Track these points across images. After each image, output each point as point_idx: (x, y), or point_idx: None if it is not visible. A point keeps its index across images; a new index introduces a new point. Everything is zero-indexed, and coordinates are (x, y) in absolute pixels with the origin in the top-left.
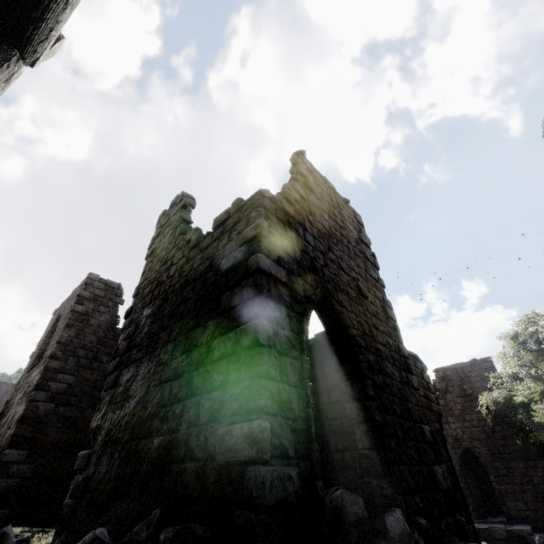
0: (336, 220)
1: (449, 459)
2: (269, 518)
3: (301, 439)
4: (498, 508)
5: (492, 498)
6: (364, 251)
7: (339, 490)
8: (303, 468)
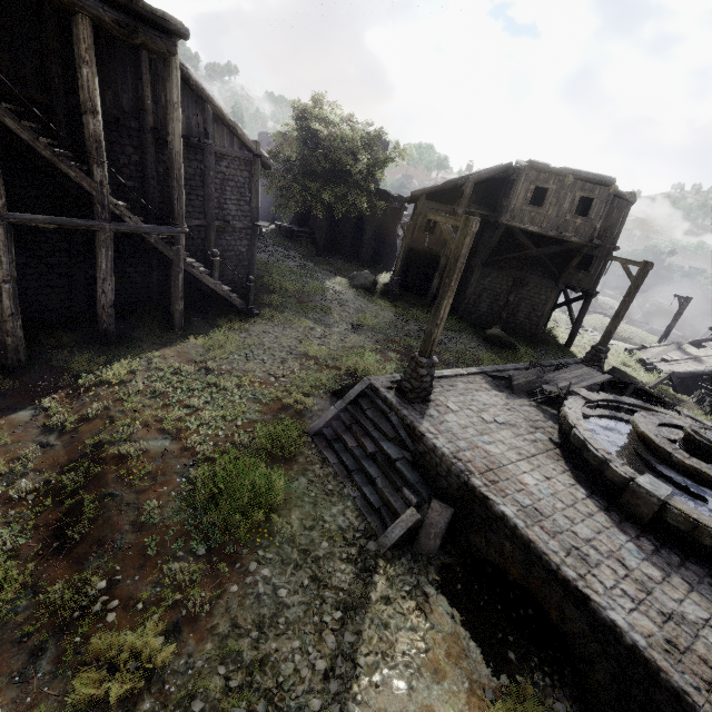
0: None
1: None
2: None
3: None
4: None
5: None
6: None
7: None
8: None
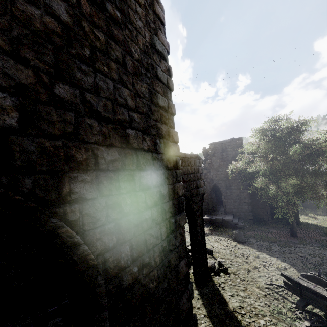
0: (103, 4)
1: (202, 223)
2: None
3: None
4: (222, 203)
5: (220, 199)
6: (155, 65)
7: None
8: None
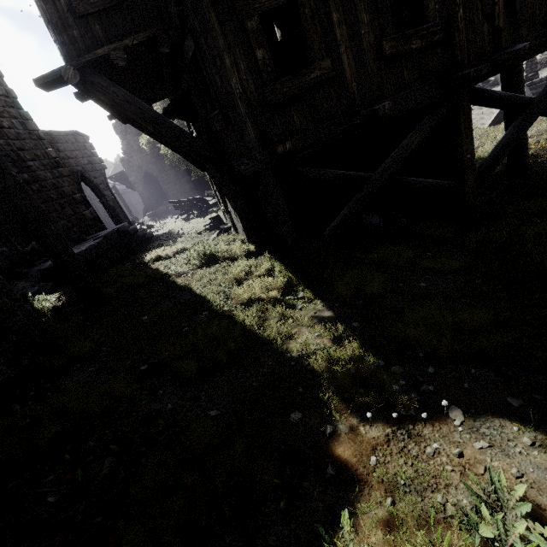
0: None
1: (112, 195)
2: (3, 263)
3: (2, 238)
4: None
5: None
6: None
7: (35, 242)
8: (9, 246)
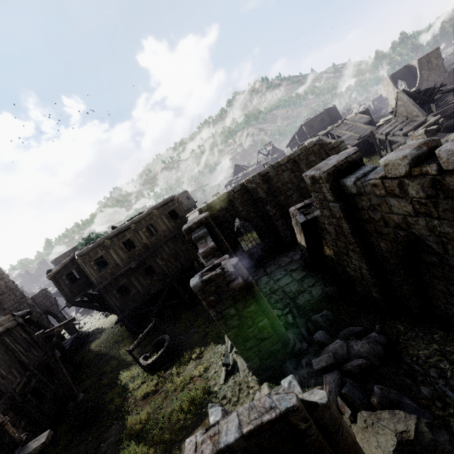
0: None
1: (63, 314)
2: None
3: None
4: None
5: None
6: (10, 286)
7: None
8: None
